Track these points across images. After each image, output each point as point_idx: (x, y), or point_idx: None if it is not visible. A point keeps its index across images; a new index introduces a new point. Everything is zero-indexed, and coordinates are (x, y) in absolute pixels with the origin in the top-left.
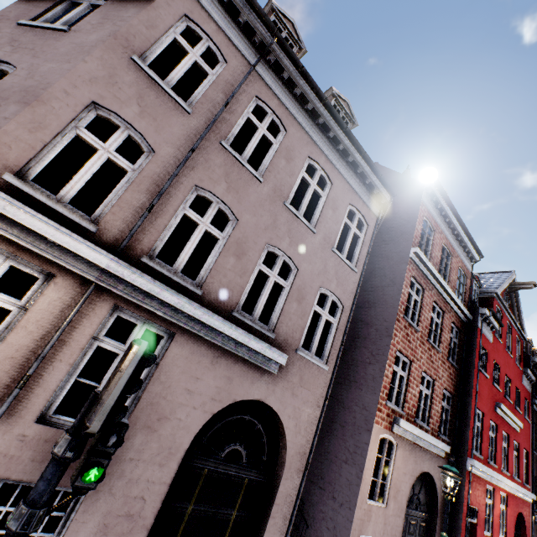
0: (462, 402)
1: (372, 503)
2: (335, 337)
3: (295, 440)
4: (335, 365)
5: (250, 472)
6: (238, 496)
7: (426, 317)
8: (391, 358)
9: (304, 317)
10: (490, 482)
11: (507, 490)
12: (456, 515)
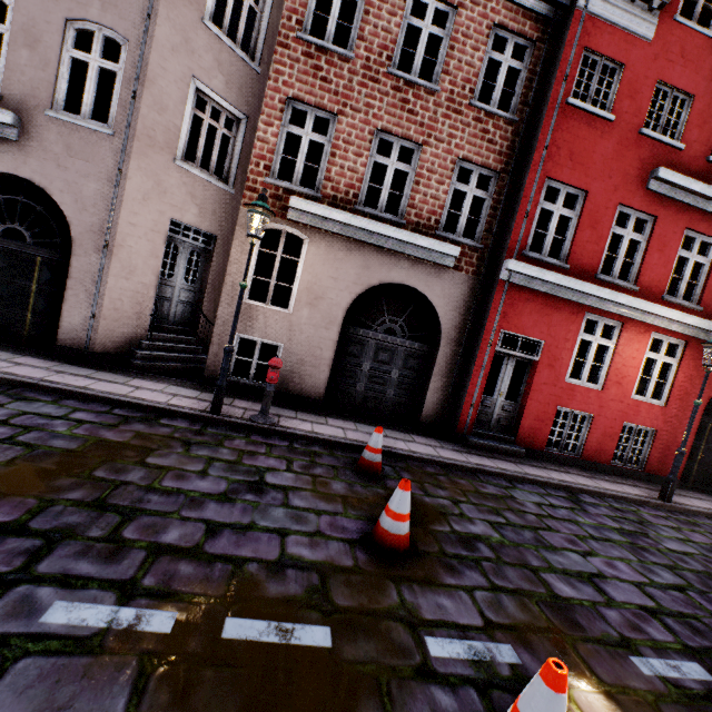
0: (519, 178)
1: (260, 305)
2: (120, 90)
3: (82, 218)
4: (126, 127)
5: (39, 251)
6: (35, 272)
7: (383, 28)
8: (272, 113)
9: (49, 68)
10: (604, 312)
11: (678, 332)
12: (476, 344)
